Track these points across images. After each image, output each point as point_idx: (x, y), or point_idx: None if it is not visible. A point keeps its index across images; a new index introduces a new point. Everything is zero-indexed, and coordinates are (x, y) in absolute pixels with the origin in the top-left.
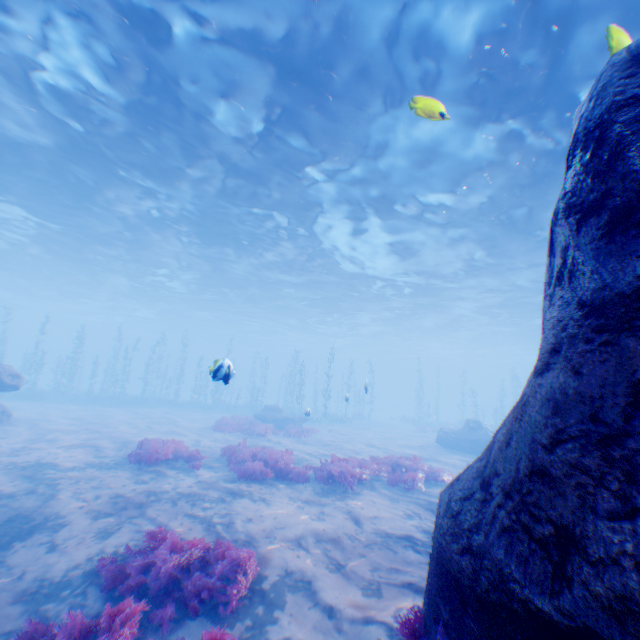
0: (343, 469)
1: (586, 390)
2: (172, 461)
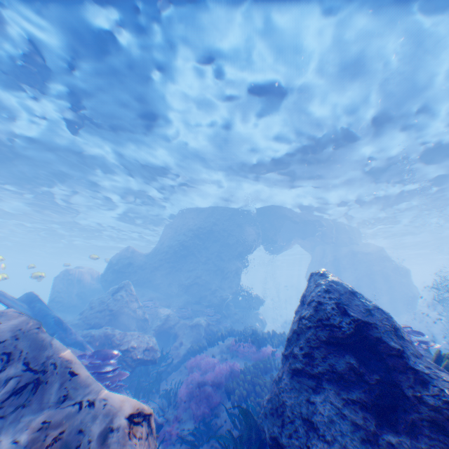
0: None
1: None
2: None
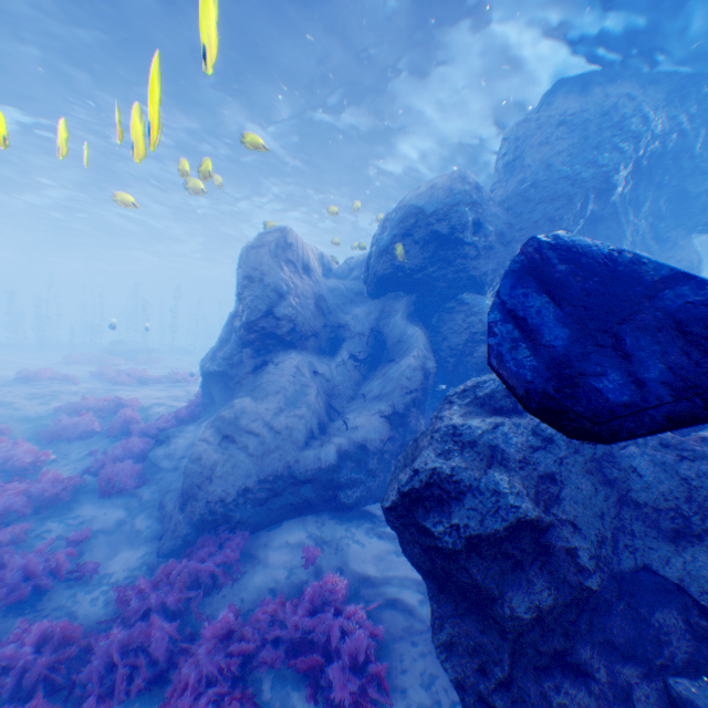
0: (185, 375)
1: (228, 330)
2: (51, 381)
